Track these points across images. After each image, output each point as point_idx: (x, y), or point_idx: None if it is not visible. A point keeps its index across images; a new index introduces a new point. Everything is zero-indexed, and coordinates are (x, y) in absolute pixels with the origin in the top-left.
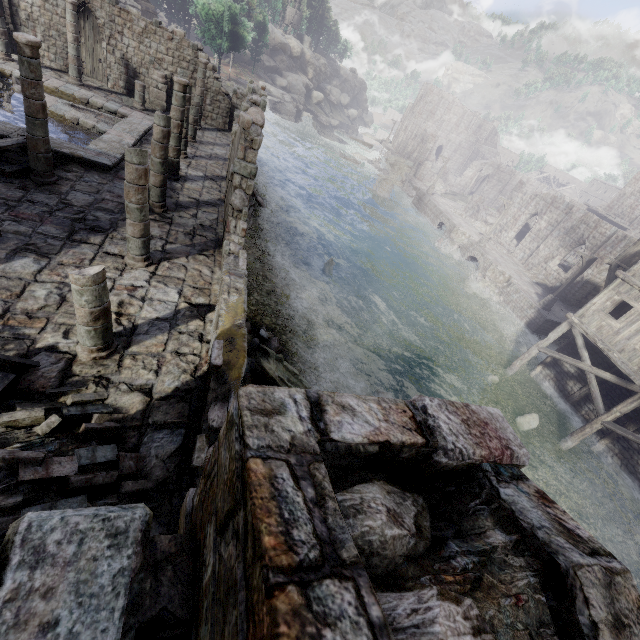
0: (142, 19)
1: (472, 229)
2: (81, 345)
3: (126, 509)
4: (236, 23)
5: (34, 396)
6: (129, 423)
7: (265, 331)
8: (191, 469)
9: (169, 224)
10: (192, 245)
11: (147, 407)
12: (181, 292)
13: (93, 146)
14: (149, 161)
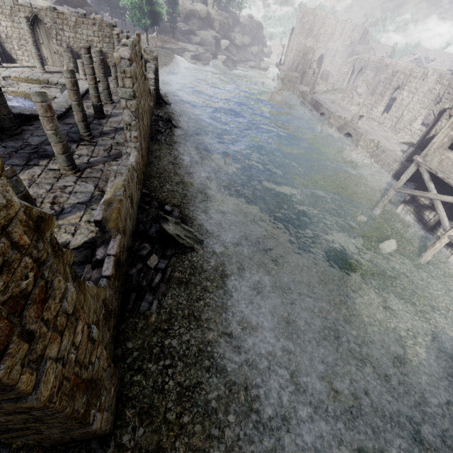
0: (72, 15)
1: (347, 112)
2: None
3: None
4: (152, 4)
5: None
6: None
7: (169, 206)
8: None
9: (94, 146)
10: (108, 156)
11: None
12: (96, 185)
13: None
14: (86, 110)
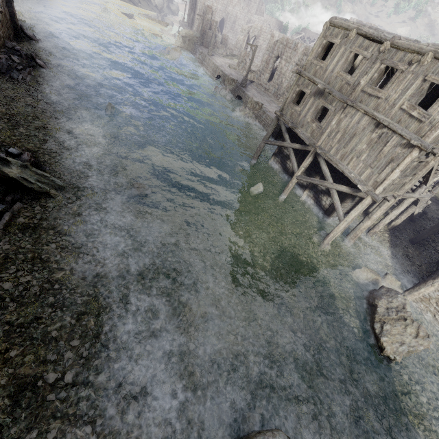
0: None
1: (240, 77)
2: None
3: None
4: None
5: None
6: None
7: (16, 149)
8: None
9: None
10: None
11: None
12: None
13: None
14: None
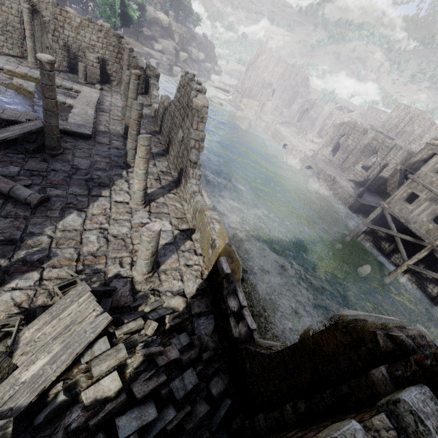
0: (78, 16)
1: (305, 147)
2: (137, 271)
3: (422, 387)
4: (125, 6)
5: (124, 310)
6: (182, 317)
7: None
8: (232, 339)
9: None
10: (162, 187)
11: (187, 304)
12: (171, 223)
13: (72, 120)
14: (108, 126)
